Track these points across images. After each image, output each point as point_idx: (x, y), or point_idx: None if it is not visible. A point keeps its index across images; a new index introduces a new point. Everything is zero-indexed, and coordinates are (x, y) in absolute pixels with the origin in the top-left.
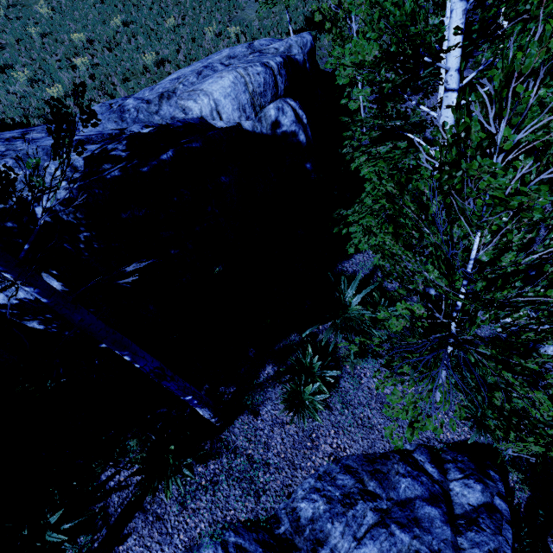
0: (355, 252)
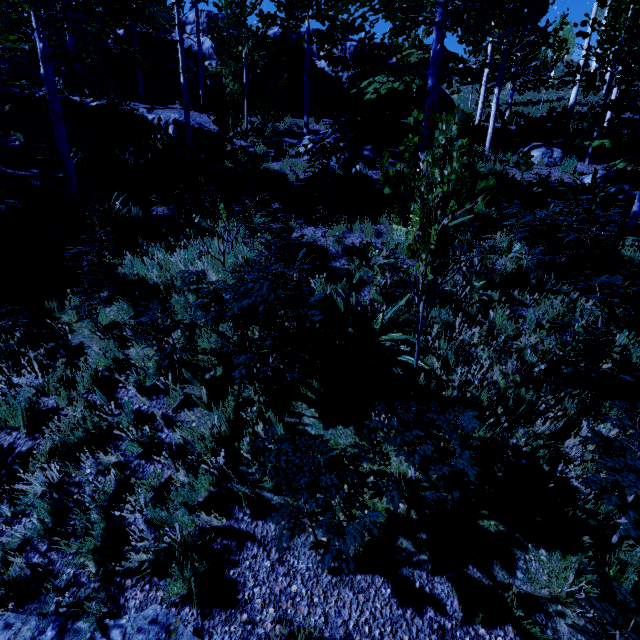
0: None
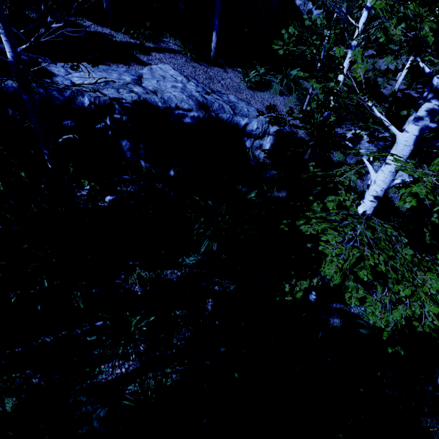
0: (306, 79)
